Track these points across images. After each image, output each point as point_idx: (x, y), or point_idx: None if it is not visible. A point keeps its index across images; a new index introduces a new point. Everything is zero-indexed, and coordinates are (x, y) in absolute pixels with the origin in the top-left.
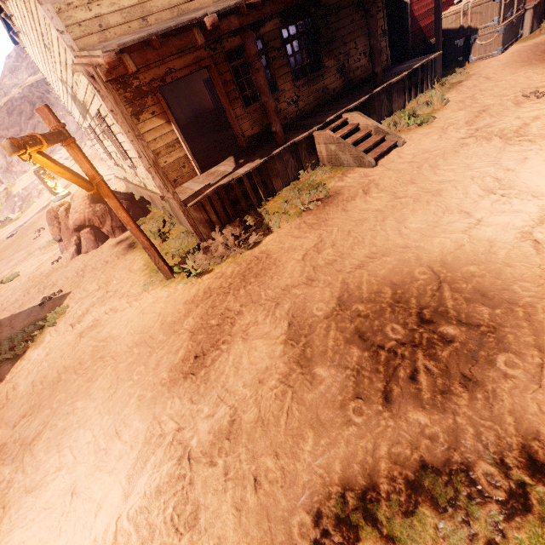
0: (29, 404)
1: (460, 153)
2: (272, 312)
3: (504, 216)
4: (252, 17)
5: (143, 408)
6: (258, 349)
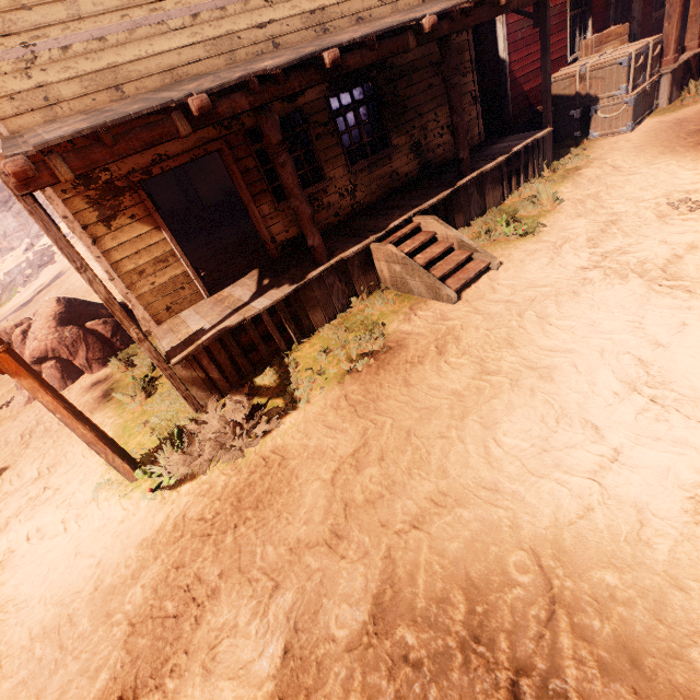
0: None
1: (581, 297)
2: (264, 607)
3: (659, 452)
4: (270, 94)
5: None
6: None
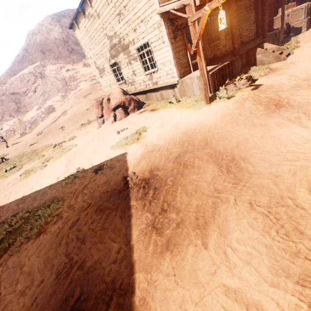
0: (179, 142)
1: None
2: (300, 88)
3: None
4: None
5: (267, 119)
6: (310, 94)
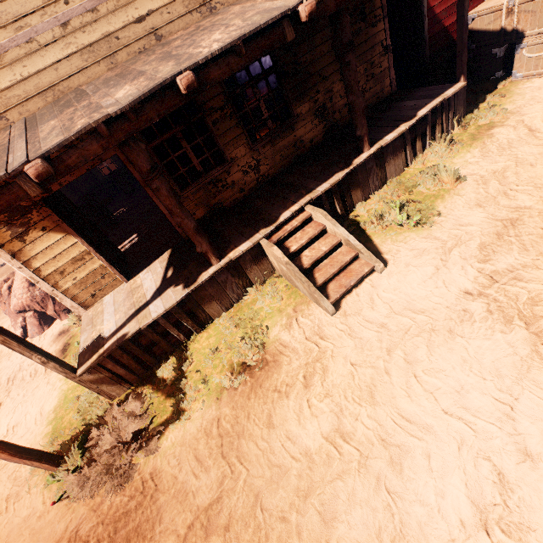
0: None
1: (455, 343)
2: None
3: None
4: (124, 131)
5: None
6: None
